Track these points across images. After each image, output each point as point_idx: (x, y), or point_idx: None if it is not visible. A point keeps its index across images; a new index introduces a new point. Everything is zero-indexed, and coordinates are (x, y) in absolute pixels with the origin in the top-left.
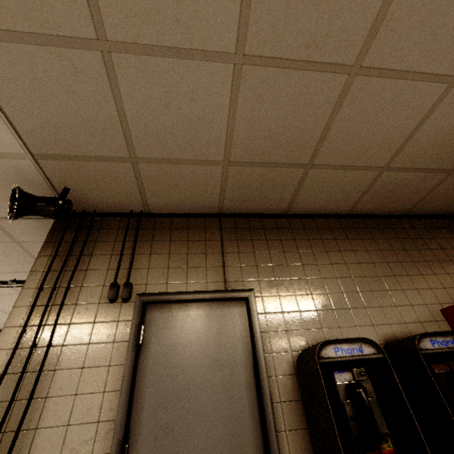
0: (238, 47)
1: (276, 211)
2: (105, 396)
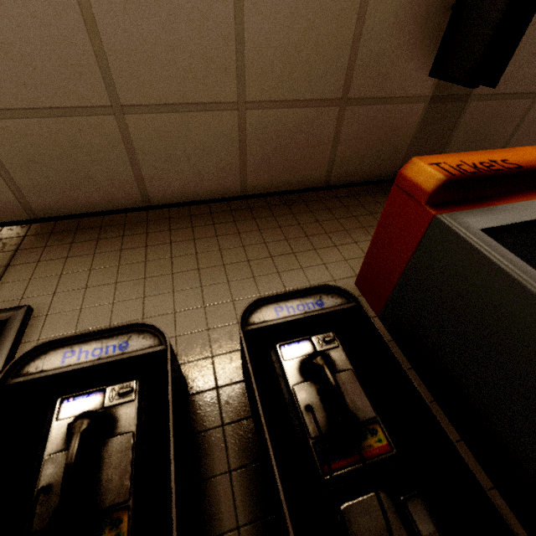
0: None
1: (127, 202)
2: None
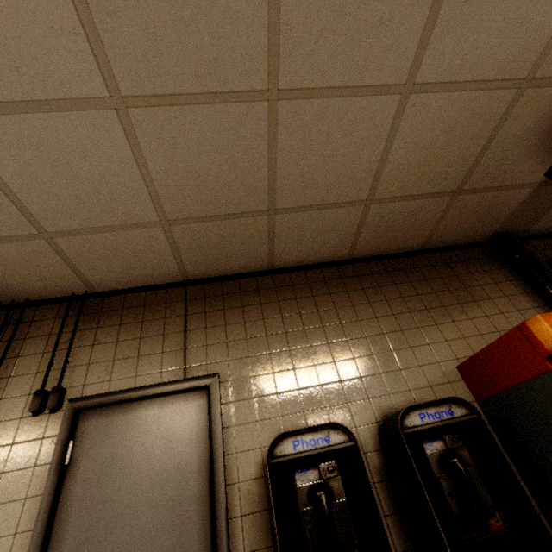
0: (111, 89)
1: (256, 268)
2: (16, 540)
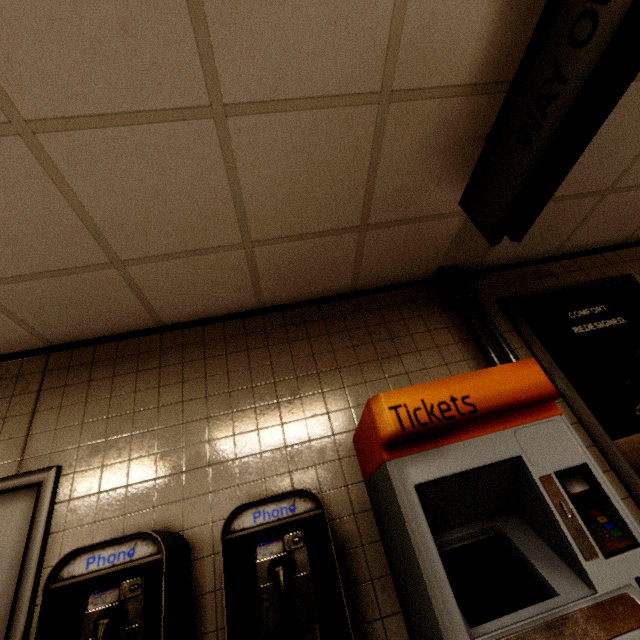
0: None
1: (140, 325)
2: None
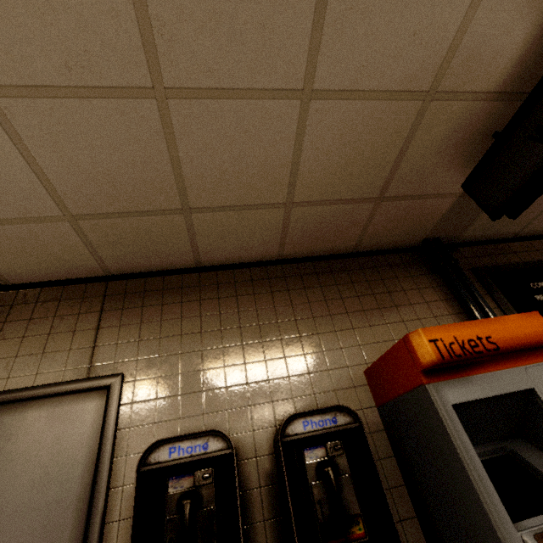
0: None
1: (183, 265)
2: None
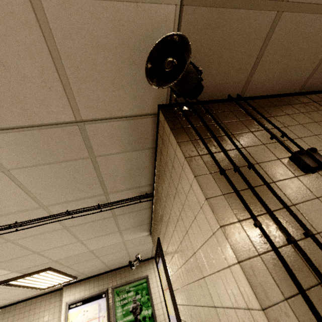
0: None
1: None
2: None
